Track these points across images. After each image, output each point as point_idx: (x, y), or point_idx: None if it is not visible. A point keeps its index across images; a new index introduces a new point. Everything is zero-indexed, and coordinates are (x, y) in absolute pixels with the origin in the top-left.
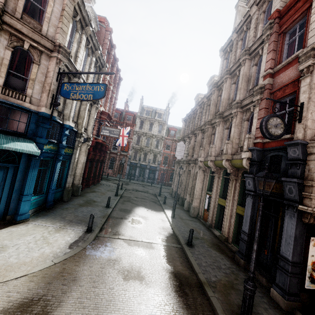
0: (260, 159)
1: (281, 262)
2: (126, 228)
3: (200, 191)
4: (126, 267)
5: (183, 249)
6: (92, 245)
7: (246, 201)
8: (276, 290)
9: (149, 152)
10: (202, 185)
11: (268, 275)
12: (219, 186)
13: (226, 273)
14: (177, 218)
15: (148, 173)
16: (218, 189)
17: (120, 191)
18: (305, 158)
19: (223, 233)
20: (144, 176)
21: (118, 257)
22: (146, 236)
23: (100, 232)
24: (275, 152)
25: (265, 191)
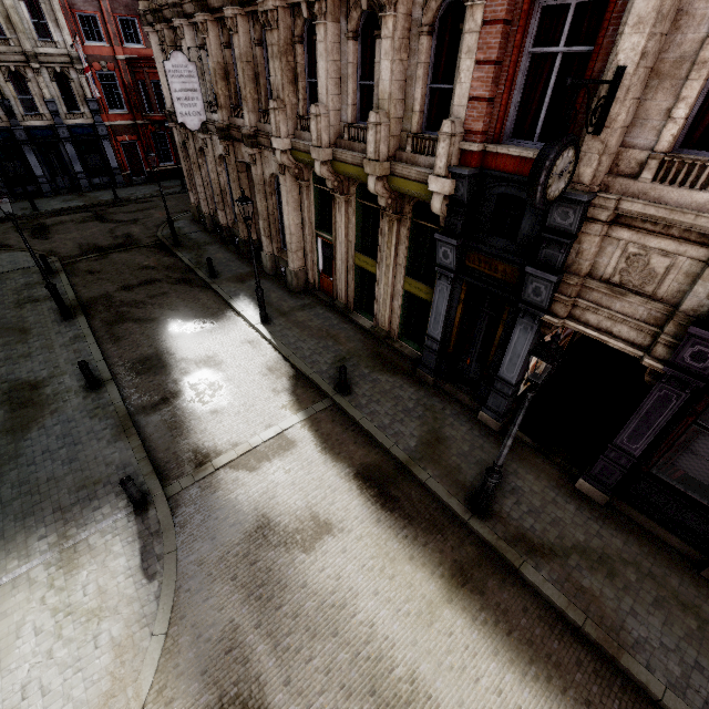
0: (472, 196)
1: (499, 385)
2: (204, 425)
3: (298, 231)
4: (289, 525)
5: (340, 406)
6: (186, 530)
7: (436, 286)
8: (488, 413)
9: (26, 66)
10: (300, 216)
11: (472, 392)
12: (353, 227)
13: (421, 417)
14: (276, 319)
15: (80, 158)
16: (350, 233)
17: (56, 285)
18: (580, 229)
19: (379, 324)
20: (73, 172)
21: (259, 516)
22: (262, 421)
23: (164, 482)
24: (512, 189)
25: (478, 273)
